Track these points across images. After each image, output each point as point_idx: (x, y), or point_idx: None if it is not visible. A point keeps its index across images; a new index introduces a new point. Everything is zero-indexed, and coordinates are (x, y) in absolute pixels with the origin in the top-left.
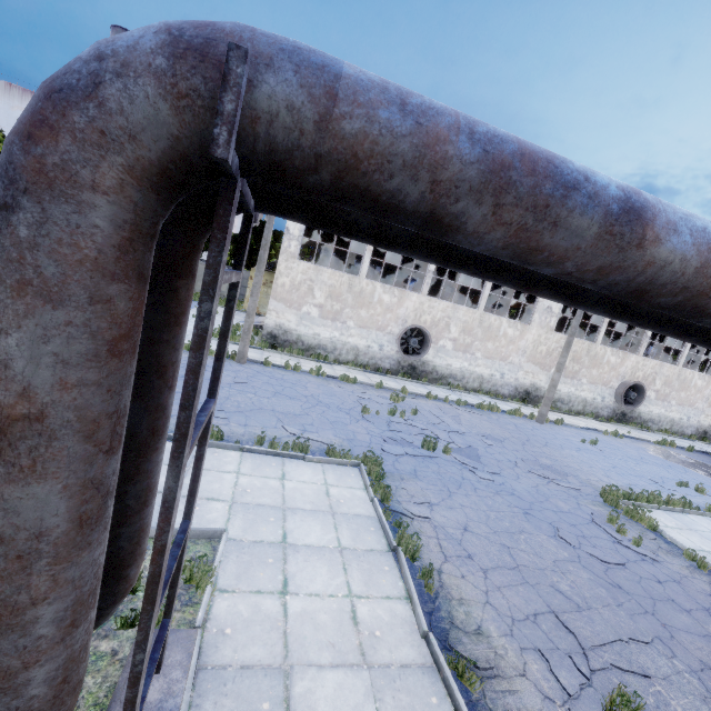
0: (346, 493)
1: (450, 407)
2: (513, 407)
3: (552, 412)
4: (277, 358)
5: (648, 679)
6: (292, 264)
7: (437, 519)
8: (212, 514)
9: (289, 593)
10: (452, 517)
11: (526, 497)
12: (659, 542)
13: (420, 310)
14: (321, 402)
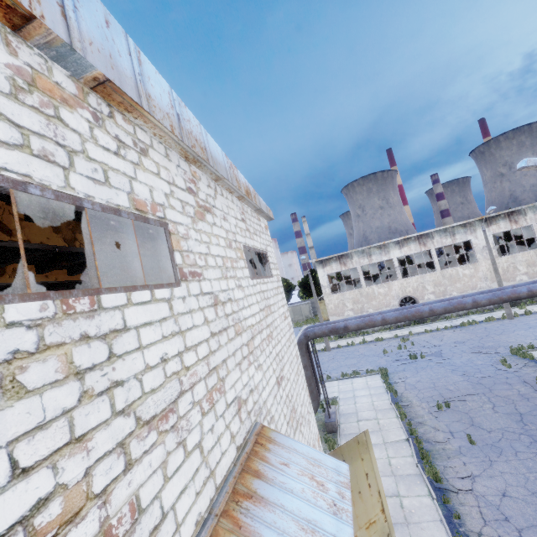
0: (373, 382)
1: (440, 332)
2: (496, 314)
3: (534, 305)
4: (343, 342)
5: (465, 401)
6: (331, 298)
7: (407, 381)
8: (334, 395)
9: (356, 403)
10: (414, 379)
11: (458, 364)
12: (530, 364)
13: (403, 287)
14: (365, 355)
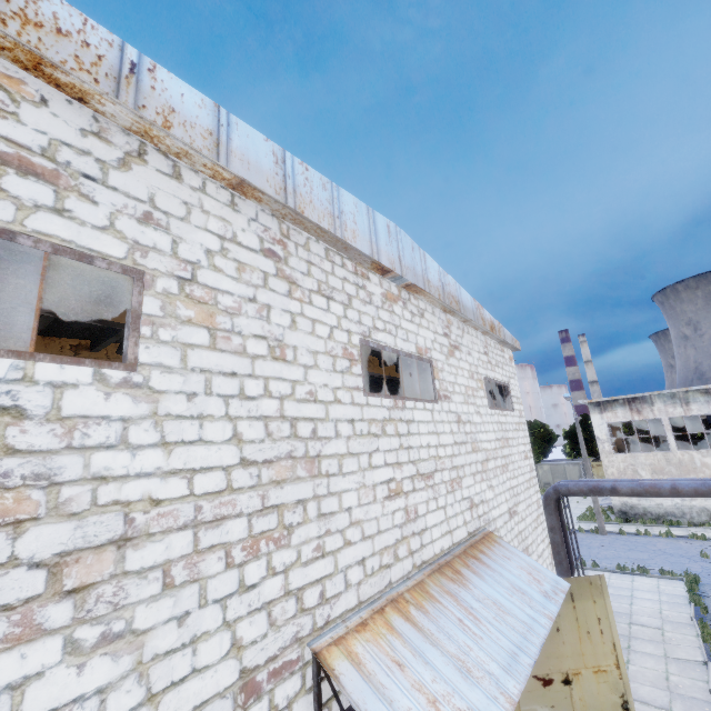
0: (669, 588)
1: None
2: None
3: None
4: (631, 528)
5: None
6: (612, 458)
7: None
8: None
9: (633, 605)
10: None
11: None
12: None
13: None
14: (666, 553)
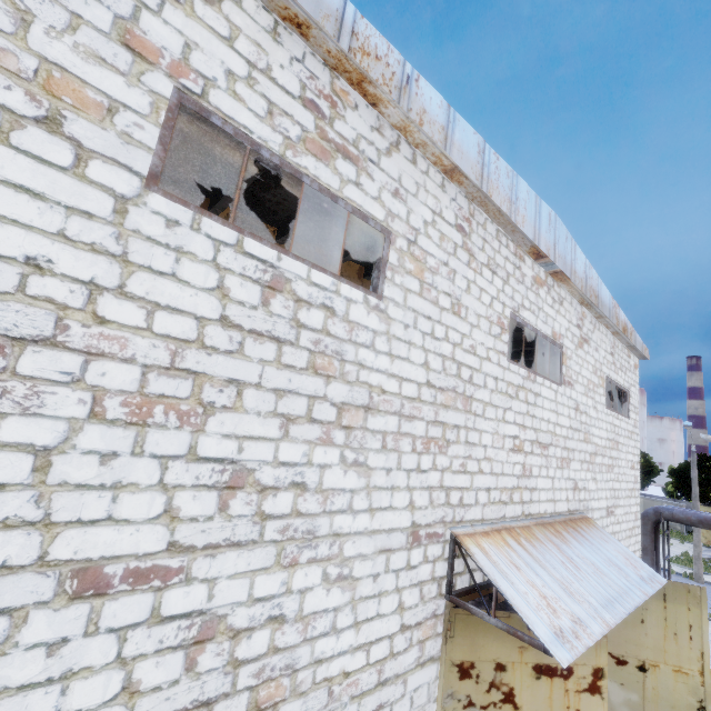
0: None
1: None
2: None
3: None
4: None
5: None
6: None
7: None
8: None
9: None
10: None
11: None
12: None
13: None
14: None
